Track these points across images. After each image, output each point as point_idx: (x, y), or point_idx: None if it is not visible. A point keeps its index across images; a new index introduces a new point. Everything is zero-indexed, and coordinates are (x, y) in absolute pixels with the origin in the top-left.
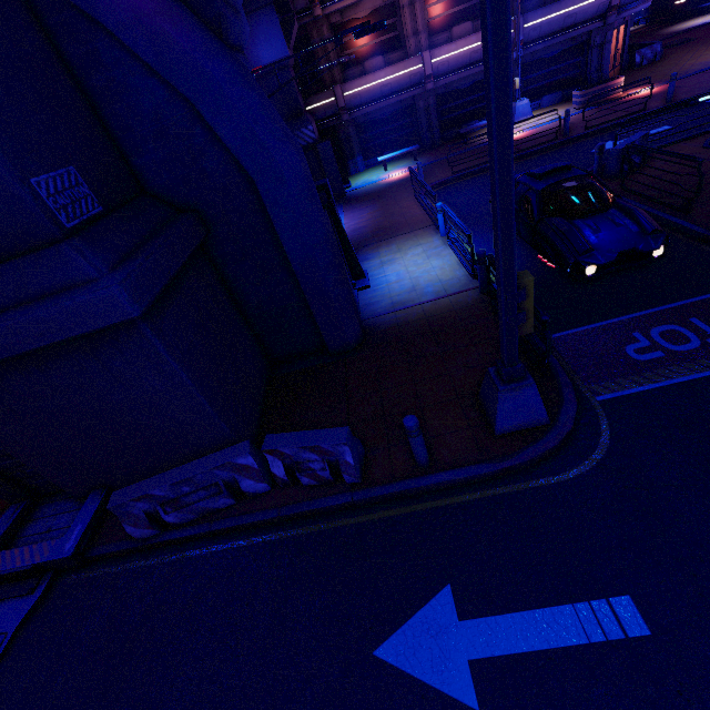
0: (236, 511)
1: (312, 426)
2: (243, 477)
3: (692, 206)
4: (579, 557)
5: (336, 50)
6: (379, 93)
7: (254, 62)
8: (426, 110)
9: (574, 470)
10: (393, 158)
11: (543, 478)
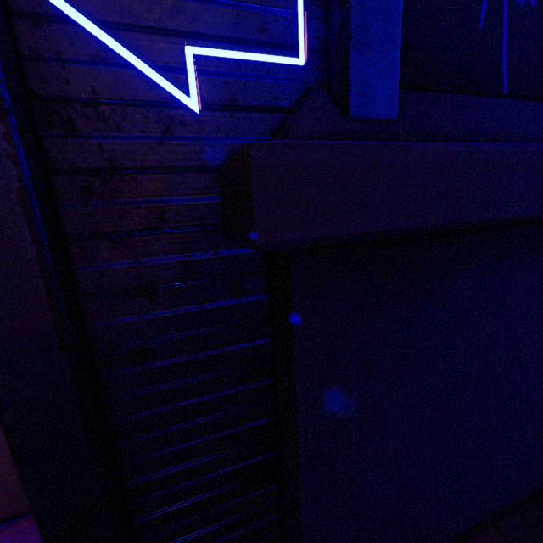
0: None
1: None
2: None
3: None
4: None
5: None
6: None
7: None
8: None
9: None
10: None
11: None
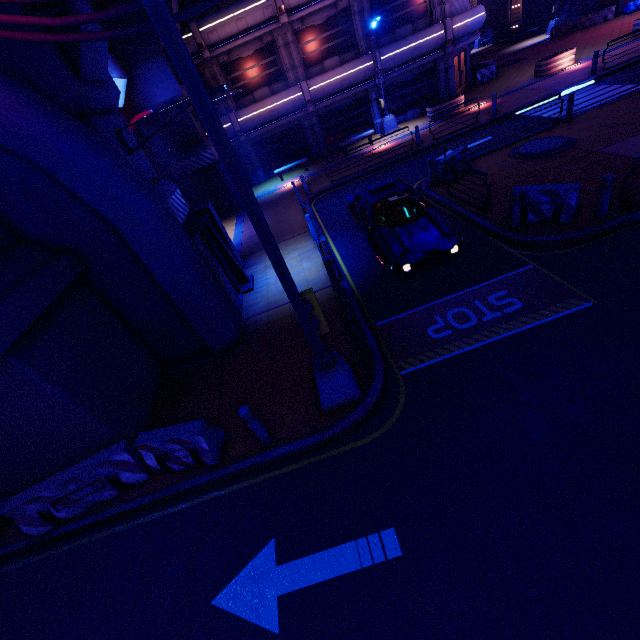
0: (120, 501)
1: (190, 418)
2: (122, 471)
3: (491, 207)
4: (367, 502)
5: (228, 84)
6: (269, 117)
7: (152, 101)
8: (312, 128)
9: (375, 434)
10: (289, 168)
11: (353, 443)
